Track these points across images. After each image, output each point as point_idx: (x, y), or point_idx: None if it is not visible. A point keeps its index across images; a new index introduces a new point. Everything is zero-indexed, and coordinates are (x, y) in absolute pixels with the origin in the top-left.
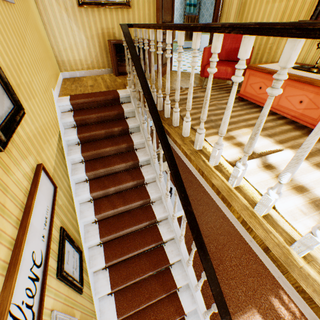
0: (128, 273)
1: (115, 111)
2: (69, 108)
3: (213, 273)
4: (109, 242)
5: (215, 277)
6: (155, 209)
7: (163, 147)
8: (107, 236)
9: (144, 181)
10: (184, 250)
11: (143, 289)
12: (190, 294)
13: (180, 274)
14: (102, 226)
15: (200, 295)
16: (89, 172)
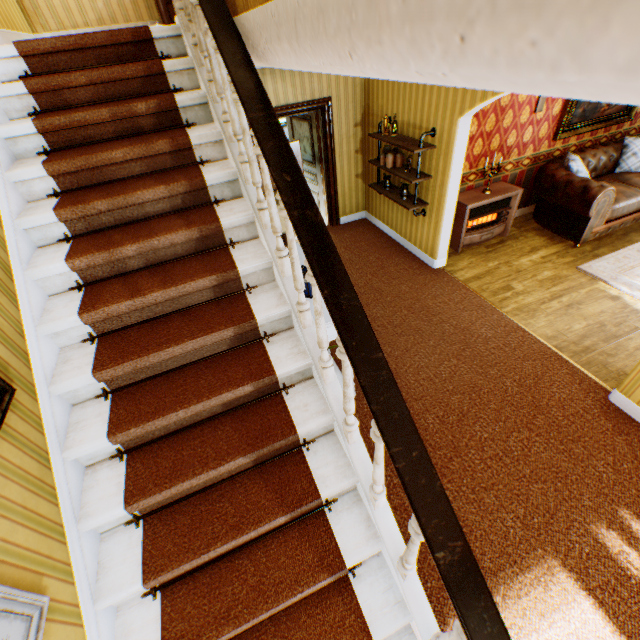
0: (179, 463)
1: (139, 64)
2: (20, 71)
3: (399, 406)
4: (129, 388)
5: (406, 416)
6: (255, 302)
7: (224, 54)
8: (115, 366)
9: (223, 235)
10: (338, 399)
11: (225, 505)
12: (362, 516)
13: (330, 465)
14: (106, 346)
15: (390, 515)
16: (65, 209)
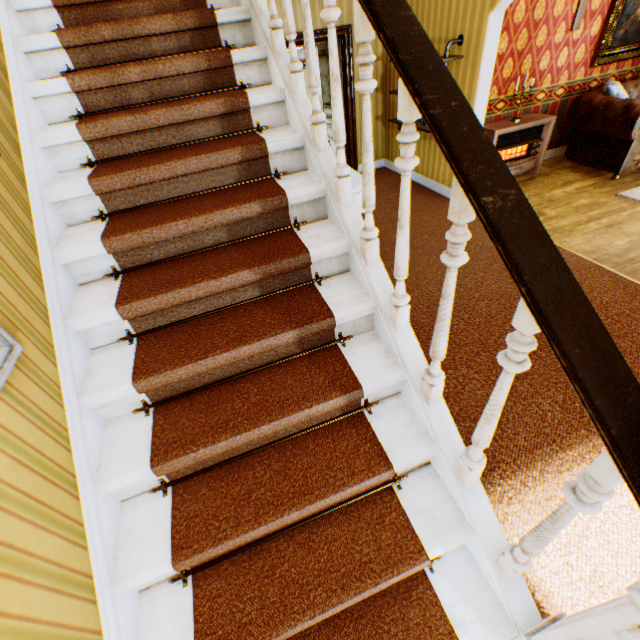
0: (178, 277)
1: None
2: None
3: (434, 61)
4: (128, 213)
5: (443, 71)
6: (265, 136)
7: None
8: (112, 174)
9: (233, 74)
10: (355, 221)
11: (227, 325)
12: (380, 350)
13: (345, 295)
14: (105, 167)
15: (412, 339)
16: (67, 31)
